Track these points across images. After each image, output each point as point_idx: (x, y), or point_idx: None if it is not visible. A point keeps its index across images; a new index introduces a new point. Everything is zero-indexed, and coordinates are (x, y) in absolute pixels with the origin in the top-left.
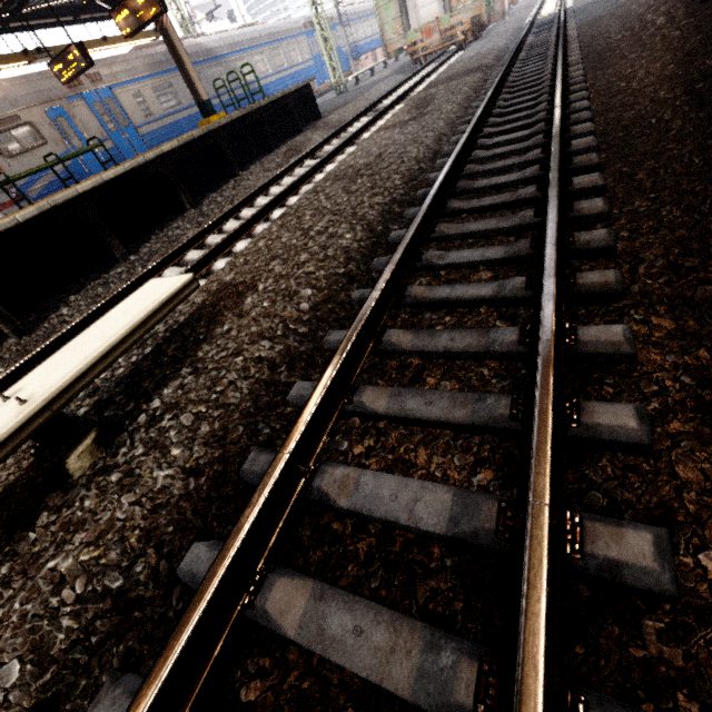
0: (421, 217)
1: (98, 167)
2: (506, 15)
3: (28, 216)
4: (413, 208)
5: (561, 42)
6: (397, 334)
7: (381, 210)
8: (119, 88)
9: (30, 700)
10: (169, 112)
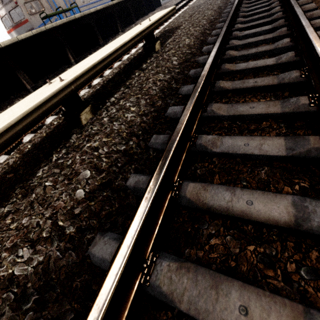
0: (237, 1)
1: None
2: None
3: (78, 16)
4: (229, 6)
5: None
6: (241, 18)
7: (217, 8)
8: None
9: (181, 61)
10: (91, 2)
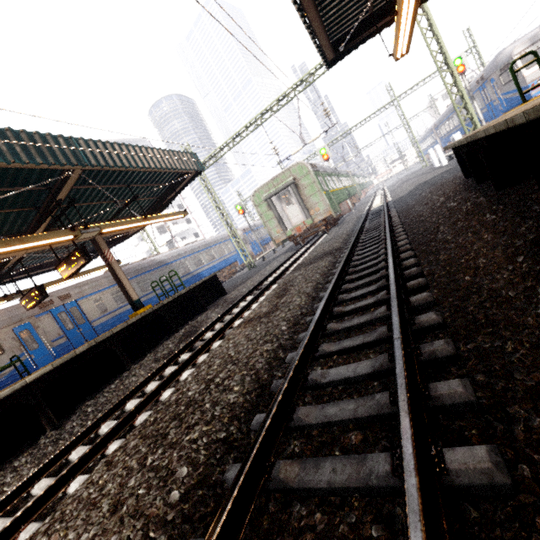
0: None
1: (47, 360)
2: (352, 209)
3: None
4: None
5: (387, 230)
6: None
7: None
8: (84, 299)
9: None
10: (122, 305)
